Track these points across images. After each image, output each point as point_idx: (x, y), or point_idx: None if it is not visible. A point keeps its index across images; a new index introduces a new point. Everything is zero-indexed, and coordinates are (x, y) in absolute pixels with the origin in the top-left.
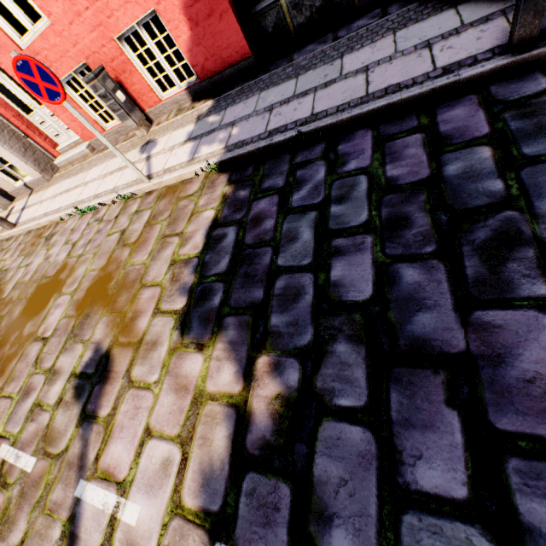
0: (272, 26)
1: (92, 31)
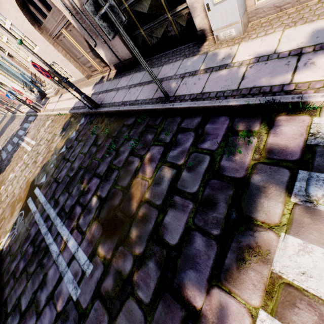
0: None
1: None
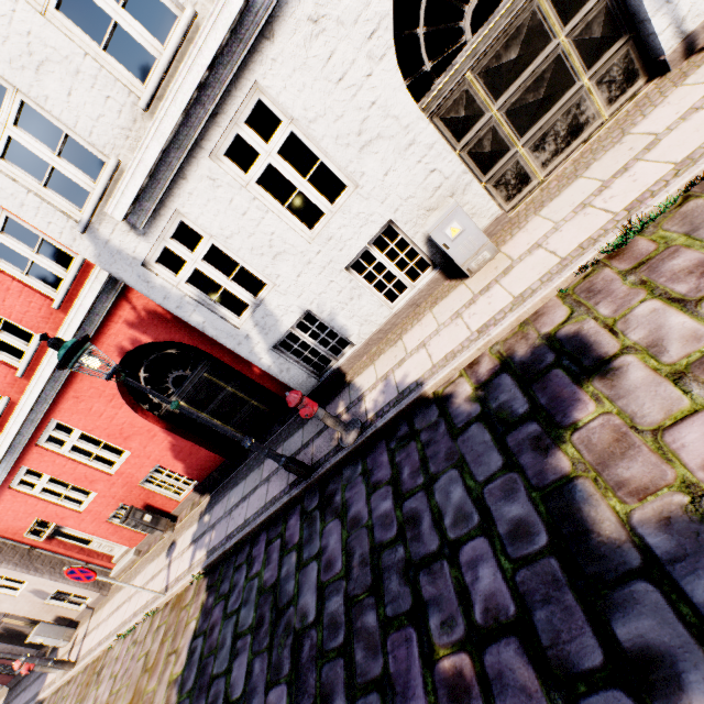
0: (232, 439)
1: (124, 487)
